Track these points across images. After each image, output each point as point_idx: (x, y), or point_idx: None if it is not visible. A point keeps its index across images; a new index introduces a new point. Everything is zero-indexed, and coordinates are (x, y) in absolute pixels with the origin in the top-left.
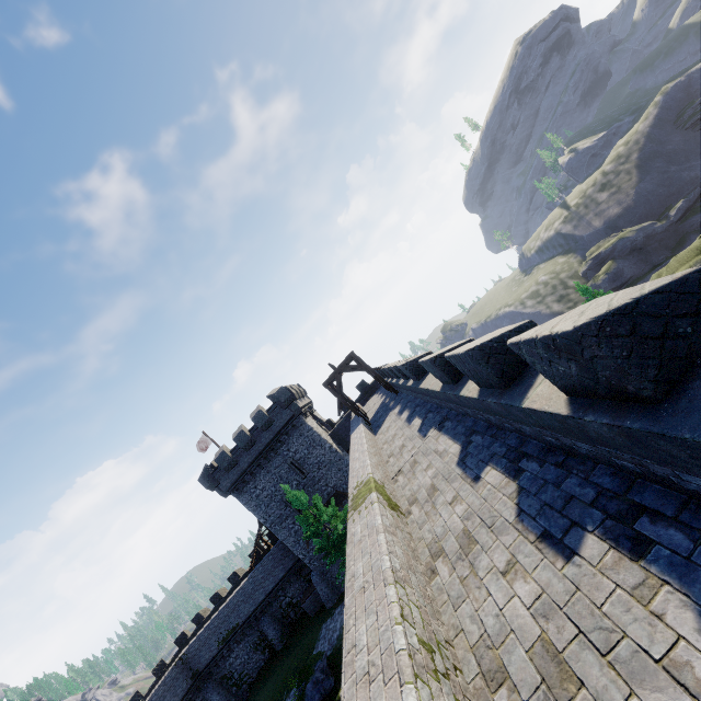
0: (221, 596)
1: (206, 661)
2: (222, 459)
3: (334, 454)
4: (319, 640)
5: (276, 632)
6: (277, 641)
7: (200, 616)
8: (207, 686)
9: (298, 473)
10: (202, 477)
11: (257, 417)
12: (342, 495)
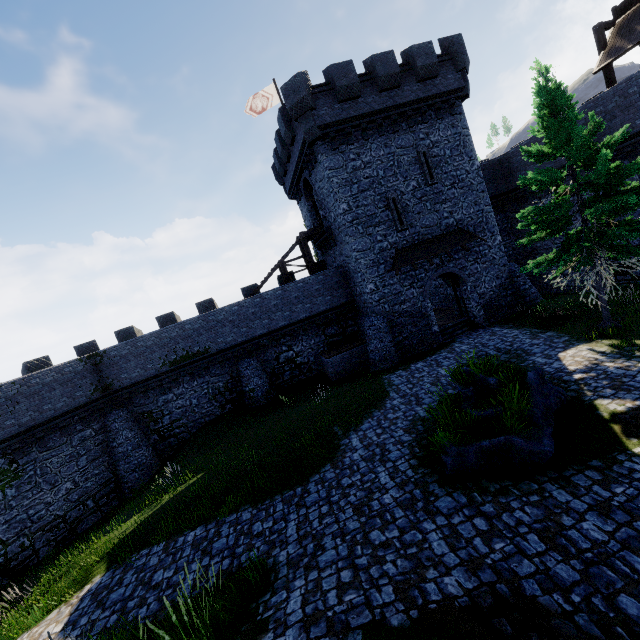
0: (177, 321)
1: (133, 378)
2: (344, 71)
3: (480, 179)
4: (394, 385)
5: (262, 384)
6: (260, 395)
7: (132, 332)
8: (117, 413)
9: (425, 173)
10: (300, 74)
11: (423, 49)
12: (467, 235)
